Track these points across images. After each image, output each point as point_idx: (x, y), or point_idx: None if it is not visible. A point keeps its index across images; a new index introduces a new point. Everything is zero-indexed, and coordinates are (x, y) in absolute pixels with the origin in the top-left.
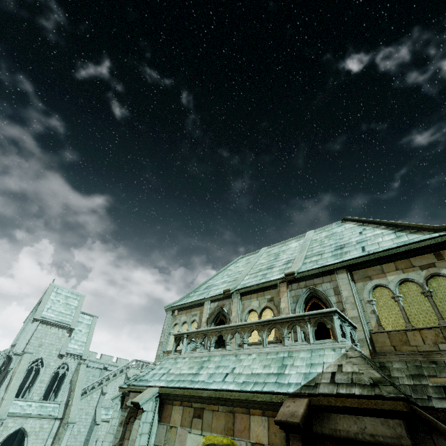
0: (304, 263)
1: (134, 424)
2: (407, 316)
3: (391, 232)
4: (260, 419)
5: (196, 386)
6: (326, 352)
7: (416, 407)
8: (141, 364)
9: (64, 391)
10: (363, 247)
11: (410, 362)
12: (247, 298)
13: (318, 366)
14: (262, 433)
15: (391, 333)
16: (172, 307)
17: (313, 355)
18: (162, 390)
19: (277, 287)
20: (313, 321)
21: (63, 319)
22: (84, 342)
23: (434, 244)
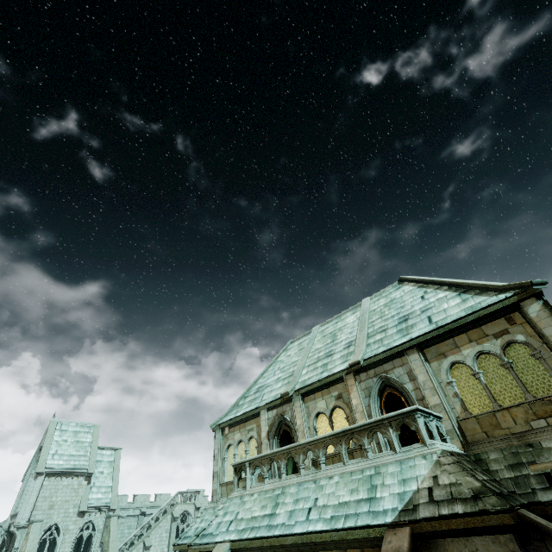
0: (367, 345)
1: None
2: (492, 395)
3: (455, 294)
4: None
5: (276, 533)
6: (416, 461)
7: (523, 510)
8: (189, 495)
9: None
10: (429, 317)
11: (506, 449)
12: (310, 399)
13: (411, 482)
14: None
15: (479, 417)
16: (220, 424)
17: (403, 468)
18: (234, 545)
19: (343, 380)
20: (394, 424)
21: (76, 463)
22: (109, 487)
23: (503, 308)
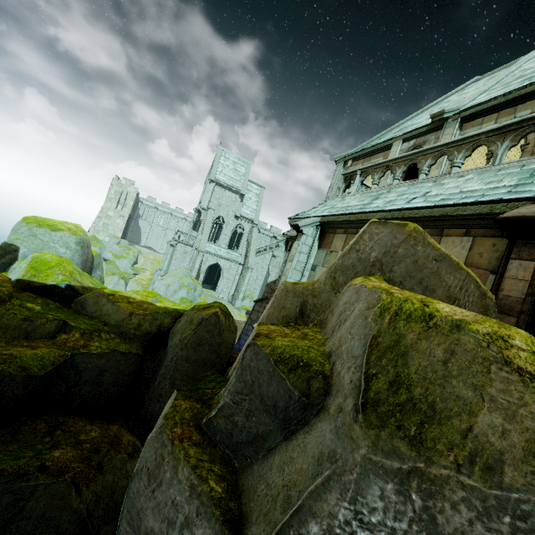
0: None
1: (294, 245)
2: None
3: None
4: (458, 240)
5: (366, 210)
6: None
7: None
8: None
9: (243, 246)
10: None
11: None
12: (473, 125)
13: None
14: (456, 254)
15: None
16: (344, 158)
17: None
18: (323, 219)
19: None
20: None
21: (234, 184)
22: (254, 209)
23: None
